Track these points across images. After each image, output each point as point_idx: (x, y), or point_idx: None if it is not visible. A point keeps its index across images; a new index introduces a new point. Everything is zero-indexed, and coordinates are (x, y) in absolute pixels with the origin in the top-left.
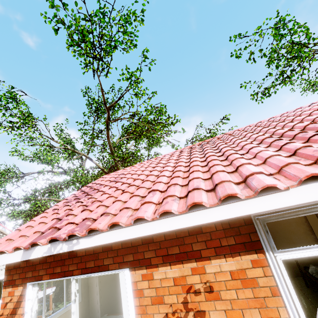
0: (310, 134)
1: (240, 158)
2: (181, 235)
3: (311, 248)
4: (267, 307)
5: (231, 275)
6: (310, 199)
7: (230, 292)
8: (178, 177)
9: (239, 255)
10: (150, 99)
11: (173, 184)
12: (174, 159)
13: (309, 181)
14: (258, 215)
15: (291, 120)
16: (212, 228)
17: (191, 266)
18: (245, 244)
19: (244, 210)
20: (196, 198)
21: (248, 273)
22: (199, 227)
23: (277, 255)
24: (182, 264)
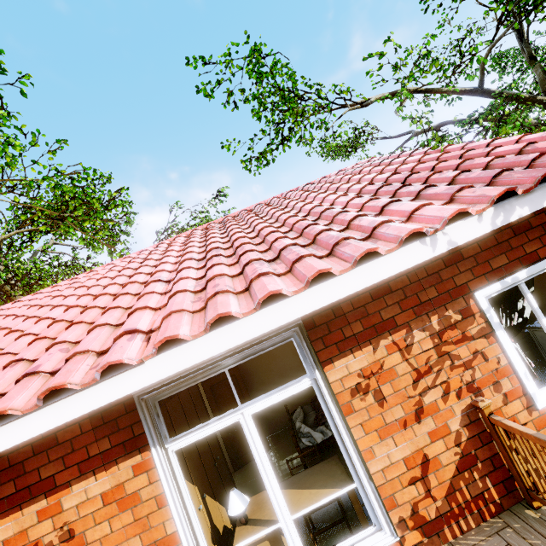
0: (243, 251)
1: (150, 294)
2: (18, 458)
3: (209, 424)
4: (151, 528)
5: (104, 498)
6: (168, 373)
7: (101, 527)
8: (43, 339)
9: (116, 464)
10: (55, 154)
11: (13, 361)
12: (88, 286)
13: (176, 343)
14: (145, 394)
15: (266, 214)
16: (75, 431)
17: (37, 509)
18: (125, 444)
19: (82, 407)
20: (2, 403)
21: (127, 487)
22: (54, 435)
23: (169, 447)
24: (21, 510)
